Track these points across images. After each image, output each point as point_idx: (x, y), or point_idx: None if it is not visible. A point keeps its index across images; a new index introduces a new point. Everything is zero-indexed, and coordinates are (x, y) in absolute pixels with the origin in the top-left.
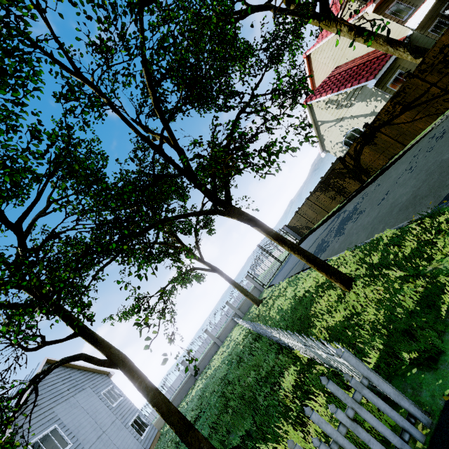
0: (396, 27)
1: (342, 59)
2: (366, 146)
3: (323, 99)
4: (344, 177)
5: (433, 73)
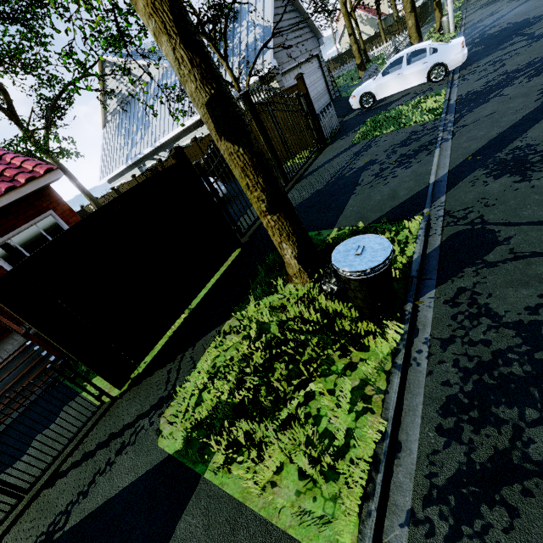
0: (386, 6)
1: (364, 2)
2: (369, 44)
3: (358, 12)
4: (350, 57)
5: (400, 25)
